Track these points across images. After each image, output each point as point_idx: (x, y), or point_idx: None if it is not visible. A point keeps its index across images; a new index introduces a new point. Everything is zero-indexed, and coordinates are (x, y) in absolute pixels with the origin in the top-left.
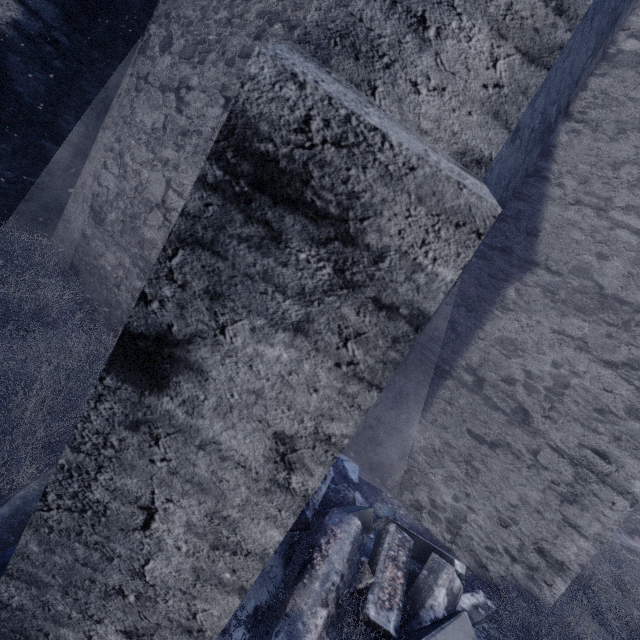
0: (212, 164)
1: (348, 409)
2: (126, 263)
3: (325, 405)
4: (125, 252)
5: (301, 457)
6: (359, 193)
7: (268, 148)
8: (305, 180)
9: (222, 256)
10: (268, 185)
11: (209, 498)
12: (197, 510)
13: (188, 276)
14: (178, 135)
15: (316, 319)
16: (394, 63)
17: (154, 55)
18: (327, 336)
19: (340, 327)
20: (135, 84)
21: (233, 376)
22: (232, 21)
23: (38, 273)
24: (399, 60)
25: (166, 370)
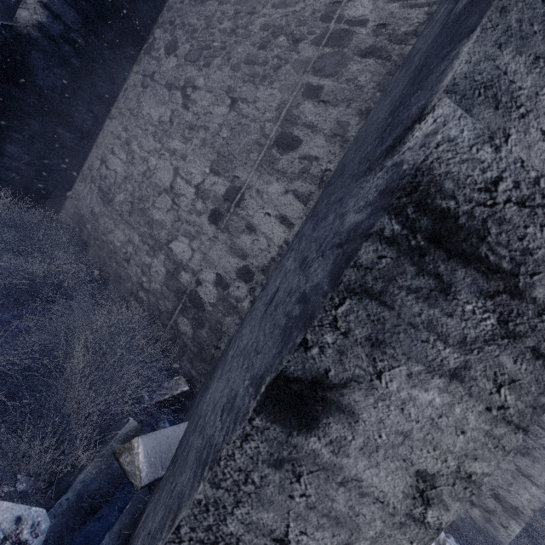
0: (391, 218)
1: (492, 449)
2: (135, 240)
3: (470, 446)
4: (134, 230)
5: (439, 493)
6: (533, 249)
7: (449, 205)
8: (482, 236)
9: (388, 306)
10: (444, 240)
11: (343, 531)
12: (329, 542)
13: (352, 324)
14: (185, 129)
15: (473, 366)
16: (529, 113)
17: (159, 56)
18: (482, 382)
19: (495, 374)
20: (141, 81)
21: (383, 418)
22: (236, 31)
23: (53, 247)
24: (534, 110)
25: (317, 412)
